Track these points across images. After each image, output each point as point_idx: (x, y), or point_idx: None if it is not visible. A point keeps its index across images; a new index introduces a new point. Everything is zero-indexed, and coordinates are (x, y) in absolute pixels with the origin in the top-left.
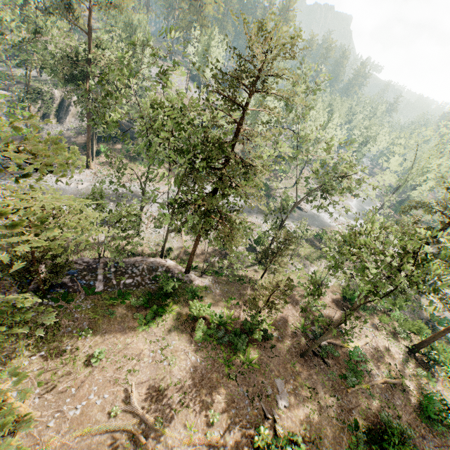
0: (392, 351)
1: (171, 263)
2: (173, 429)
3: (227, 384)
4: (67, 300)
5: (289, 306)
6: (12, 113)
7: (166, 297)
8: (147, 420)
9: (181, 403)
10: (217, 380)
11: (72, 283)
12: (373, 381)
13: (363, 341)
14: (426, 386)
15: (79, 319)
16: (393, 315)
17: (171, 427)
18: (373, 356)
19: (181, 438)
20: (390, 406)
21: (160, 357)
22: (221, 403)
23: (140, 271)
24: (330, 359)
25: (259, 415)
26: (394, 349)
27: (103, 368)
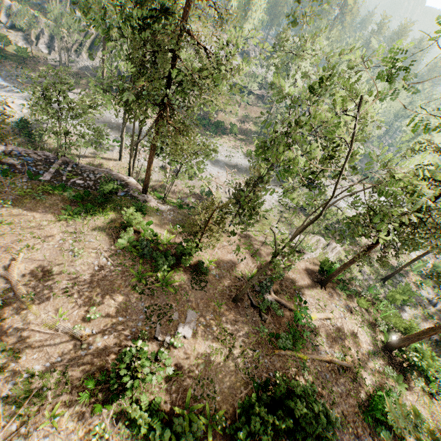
0: (361, 338)
1: (133, 181)
2: (41, 309)
3: (129, 294)
4: (6, 176)
5: (246, 256)
6: (51, 42)
7: (105, 199)
8: (19, 291)
9: (65, 291)
10: (119, 287)
11: (22, 166)
12: (316, 355)
13: (323, 314)
14: (391, 389)
15: (7, 192)
16: (378, 303)
17: (41, 306)
18: (330, 333)
19: (46, 320)
20: (326, 387)
21: (69, 247)
22: (111, 308)
23: (96, 178)
24: (270, 317)
25: (149, 333)
26: (364, 337)
27: (2, 235)
